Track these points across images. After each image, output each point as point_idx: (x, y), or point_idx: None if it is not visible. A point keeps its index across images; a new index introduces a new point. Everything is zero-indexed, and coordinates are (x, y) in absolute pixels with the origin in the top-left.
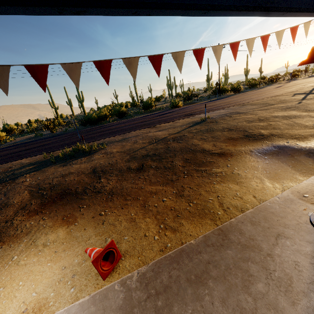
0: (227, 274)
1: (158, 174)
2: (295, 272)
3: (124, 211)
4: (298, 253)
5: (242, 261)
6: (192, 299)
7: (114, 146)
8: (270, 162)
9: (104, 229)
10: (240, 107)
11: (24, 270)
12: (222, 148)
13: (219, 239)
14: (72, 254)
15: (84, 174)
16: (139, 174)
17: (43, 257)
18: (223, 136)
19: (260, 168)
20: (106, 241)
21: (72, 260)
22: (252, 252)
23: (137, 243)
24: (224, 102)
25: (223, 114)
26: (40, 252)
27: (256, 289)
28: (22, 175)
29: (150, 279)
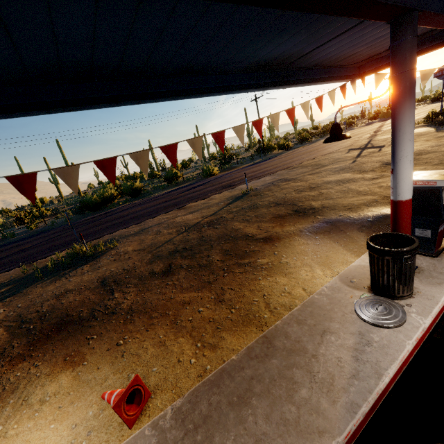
0: (272, 386)
1: (191, 276)
2: (337, 369)
3: (150, 333)
4: (341, 348)
5: (286, 369)
6: (235, 424)
7: (128, 243)
8: (321, 243)
9: (125, 363)
10: (289, 171)
11: (16, 442)
12: (269, 230)
13: (263, 348)
14: (84, 406)
15: (88, 290)
16: (166, 280)
17: (43, 418)
18: (269, 213)
19: (310, 251)
20: (129, 378)
21: (85, 414)
22: (298, 357)
23: (170, 373)
24: (271, 165)
25: (270, 183)
26: (38, 413)
27: (300, 396)
28: None
29: (187, 412)
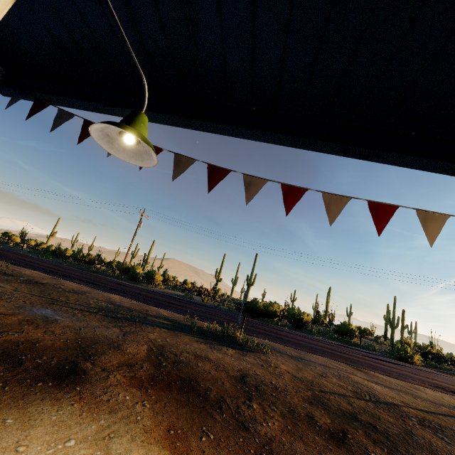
0: None
1: None
2: None
3: None
4: None
5: None
6: None
7: (282, 360)
8: None
9: None
10: None
11: None
12: None
13: None
14: None
15: (225, 373)
16: (336, 451)
17: None
18: None
19: None
20: None
21: None
22: None
23: None
24: None
25: None
26: None
27: None
28: (152, 325)
29: None
